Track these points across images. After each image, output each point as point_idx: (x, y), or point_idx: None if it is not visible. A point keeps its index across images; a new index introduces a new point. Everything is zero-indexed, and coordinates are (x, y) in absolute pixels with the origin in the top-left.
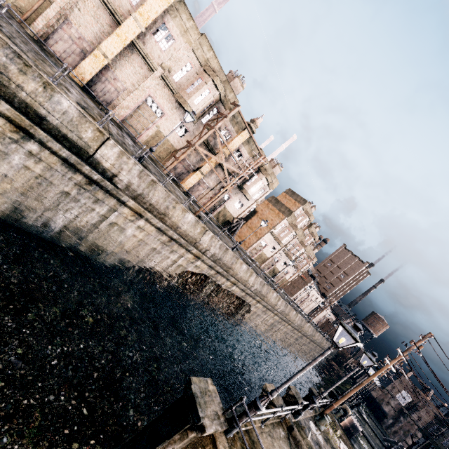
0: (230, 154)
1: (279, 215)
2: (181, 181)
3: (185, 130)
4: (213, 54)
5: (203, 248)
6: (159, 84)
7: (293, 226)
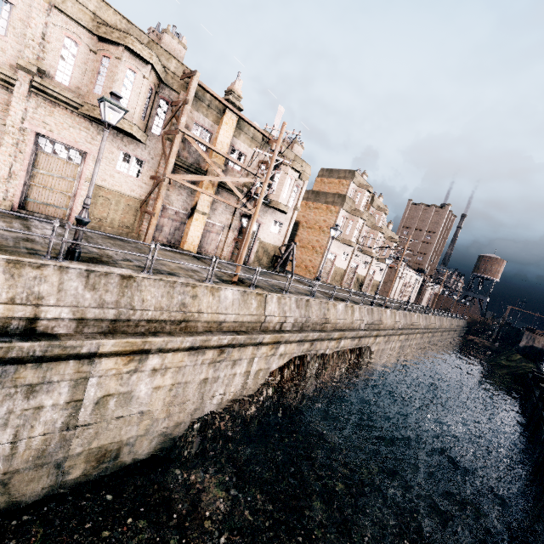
0: (225, 162)
1: (330, 209)
2: (180, 242)
3: (139, 165)
4: (98, 0)
5: (275, 325)
6: (40, 104)
7: (356, 213)
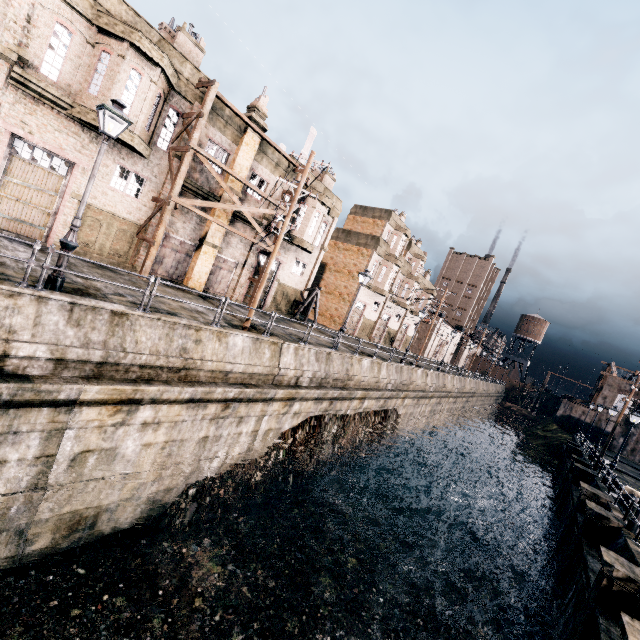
0: (243, 189)
1: (362, 251)
2: (183, 278)
3: (139, 183)
4: None
5: (290, 379)
6: (19, 100)
7: (390, 259)
